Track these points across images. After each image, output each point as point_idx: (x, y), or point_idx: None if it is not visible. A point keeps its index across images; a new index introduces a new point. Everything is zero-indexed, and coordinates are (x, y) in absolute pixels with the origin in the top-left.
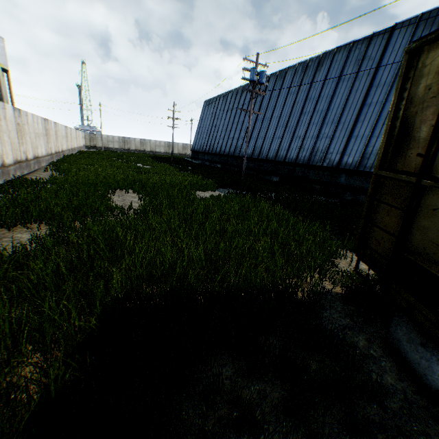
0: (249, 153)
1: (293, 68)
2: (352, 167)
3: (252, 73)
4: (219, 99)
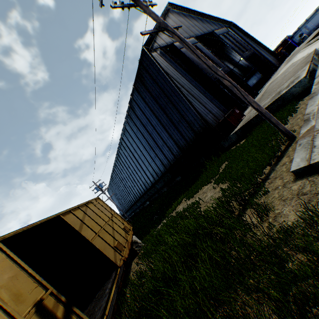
0: (134, 200)
1: (115, 161)
2: (154, 181)
3: (96, 189)
4: (110, 187)
